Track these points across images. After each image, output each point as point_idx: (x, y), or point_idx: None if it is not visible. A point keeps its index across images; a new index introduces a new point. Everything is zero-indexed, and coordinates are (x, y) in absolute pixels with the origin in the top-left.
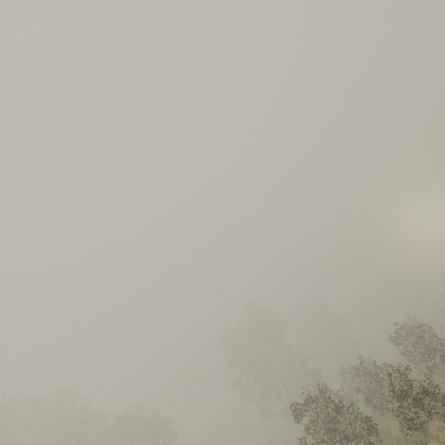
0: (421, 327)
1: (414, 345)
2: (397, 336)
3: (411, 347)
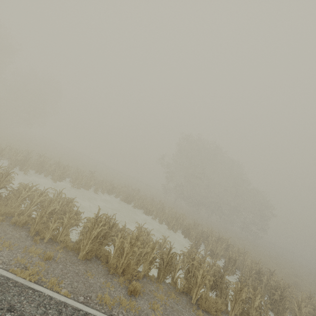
0: None
1: None
2: None
3: None
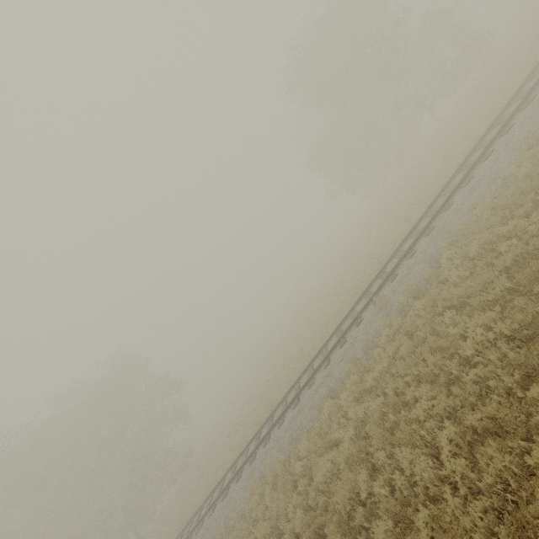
0: None
1: None
2: None
3: None
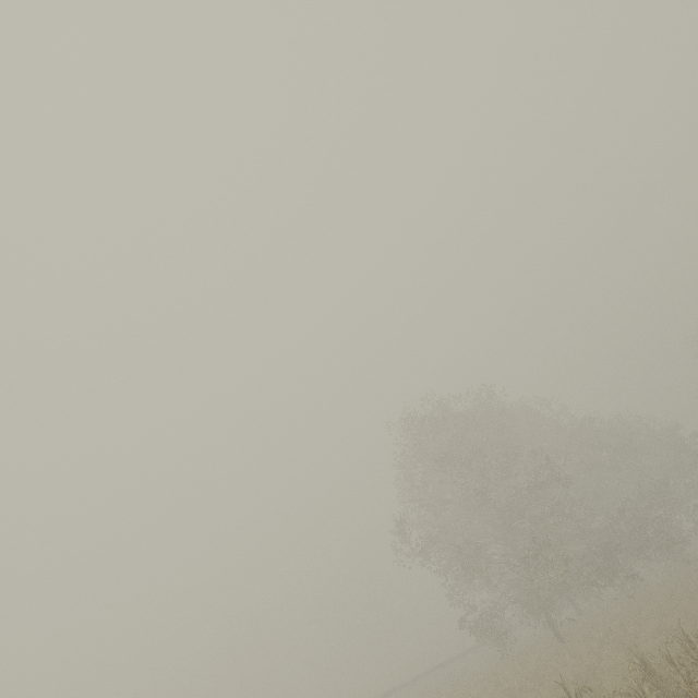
0: None
1: None
2: None
3: None
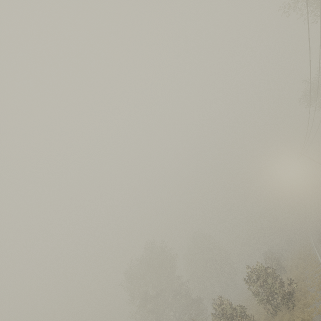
0: (267, 269)
1: (262, 286)
2: (249, 278)
3: (260, 288)
